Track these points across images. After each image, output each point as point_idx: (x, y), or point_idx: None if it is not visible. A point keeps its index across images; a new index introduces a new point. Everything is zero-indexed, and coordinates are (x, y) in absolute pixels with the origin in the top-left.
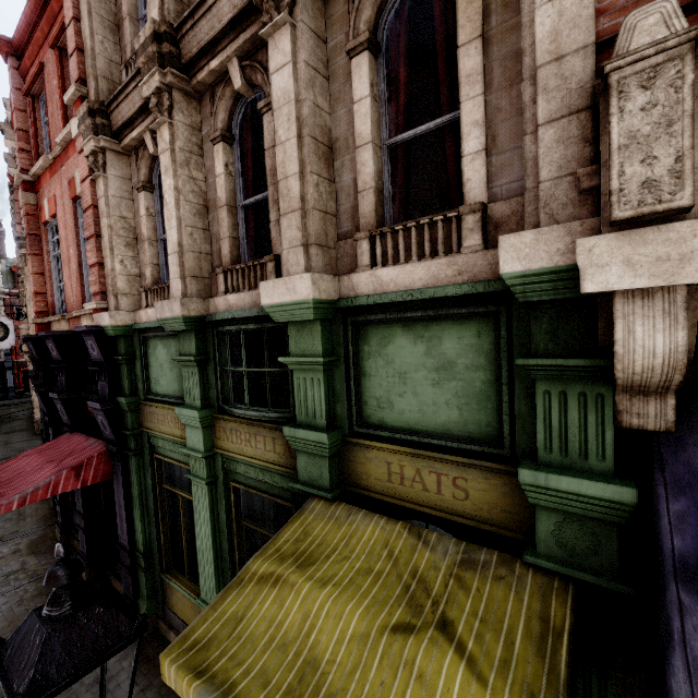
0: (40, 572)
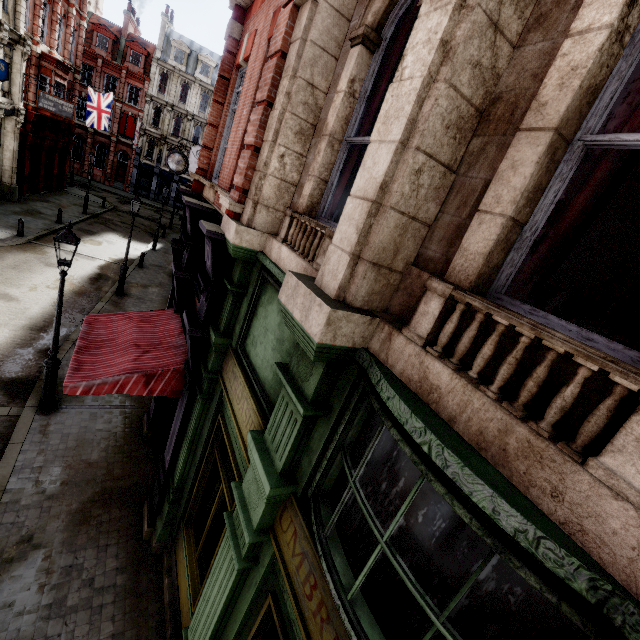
0: (121, 402)
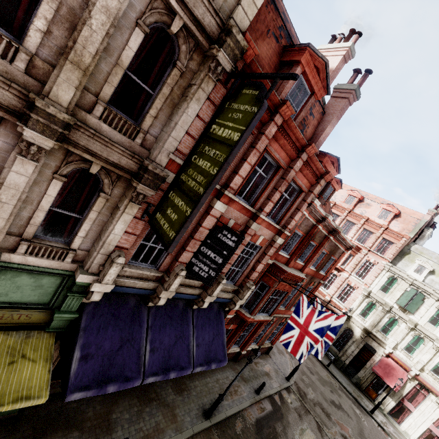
0: None
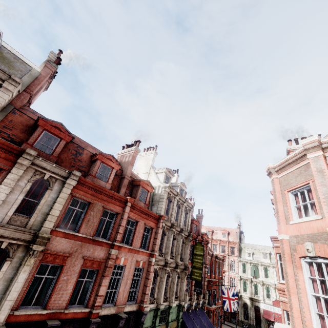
0: None
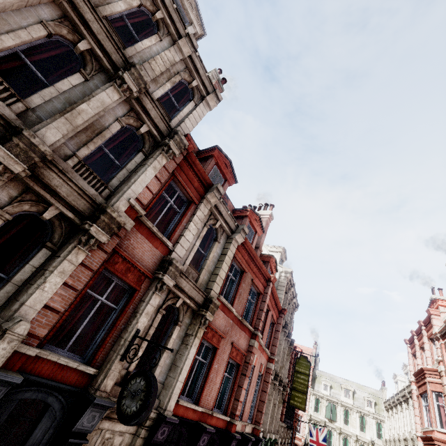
0: None
